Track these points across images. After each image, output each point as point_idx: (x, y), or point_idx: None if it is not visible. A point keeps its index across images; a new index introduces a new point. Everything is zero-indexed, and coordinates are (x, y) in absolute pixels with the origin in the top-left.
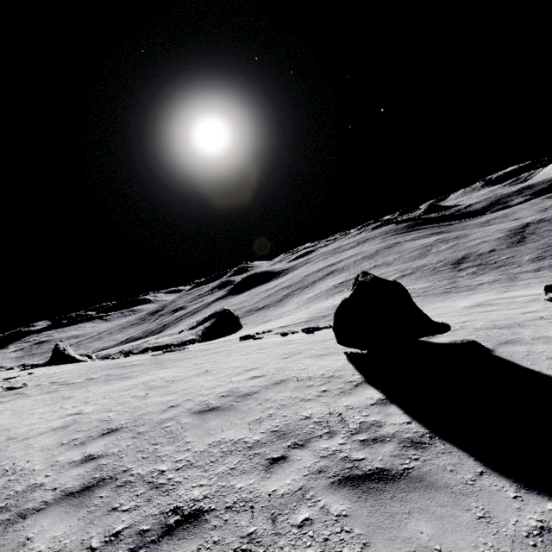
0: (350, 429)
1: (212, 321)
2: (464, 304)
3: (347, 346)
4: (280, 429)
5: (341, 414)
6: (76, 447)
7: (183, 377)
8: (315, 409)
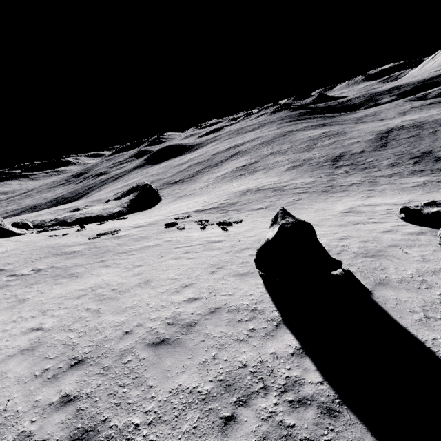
0: (279, 385)
1: (135, 194)
2: (340, 209)
3: (264, 273)
4: (225, 379)
5: (270, 367)
6: (50, 382)
7: (127, 286)
8: (248, 354)
